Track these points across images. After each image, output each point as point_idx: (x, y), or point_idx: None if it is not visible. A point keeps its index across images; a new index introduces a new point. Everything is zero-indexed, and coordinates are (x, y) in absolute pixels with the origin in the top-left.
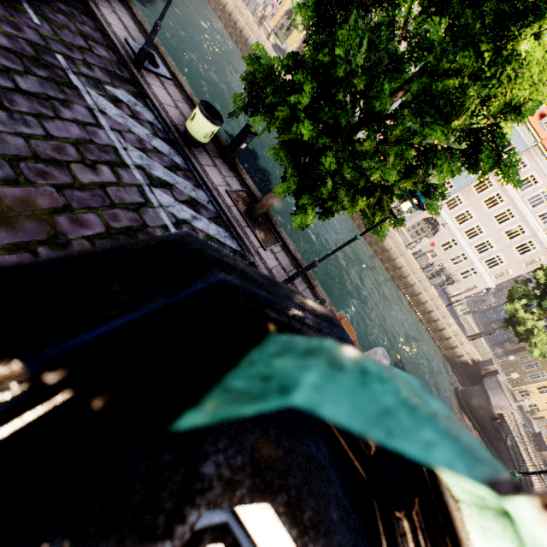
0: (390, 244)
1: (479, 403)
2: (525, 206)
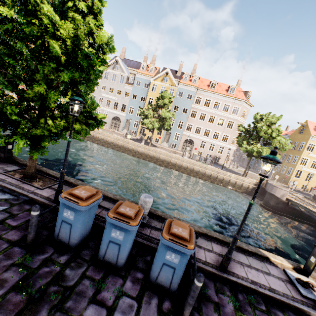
0: (174, 160)
1: (274, 202)
2: (214, 110)
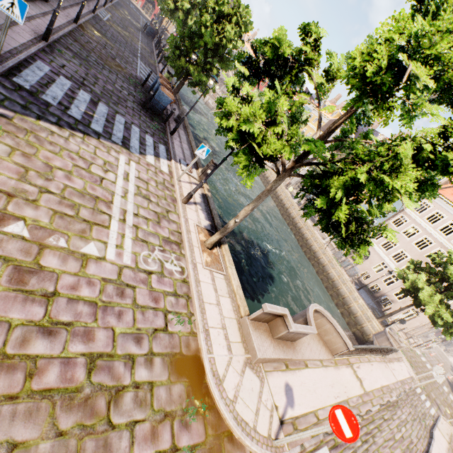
0: (307, 233)
1: None
2: (437, 233)
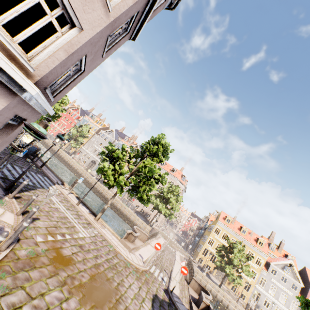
0: (107, 194)
1: None
2: None
